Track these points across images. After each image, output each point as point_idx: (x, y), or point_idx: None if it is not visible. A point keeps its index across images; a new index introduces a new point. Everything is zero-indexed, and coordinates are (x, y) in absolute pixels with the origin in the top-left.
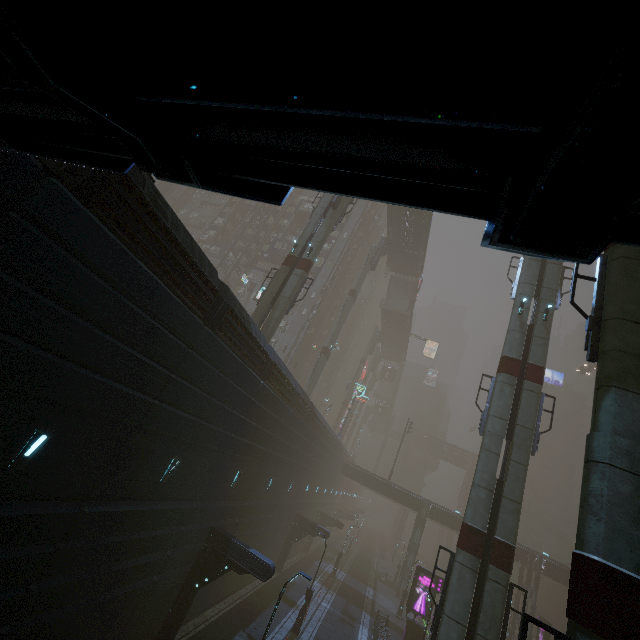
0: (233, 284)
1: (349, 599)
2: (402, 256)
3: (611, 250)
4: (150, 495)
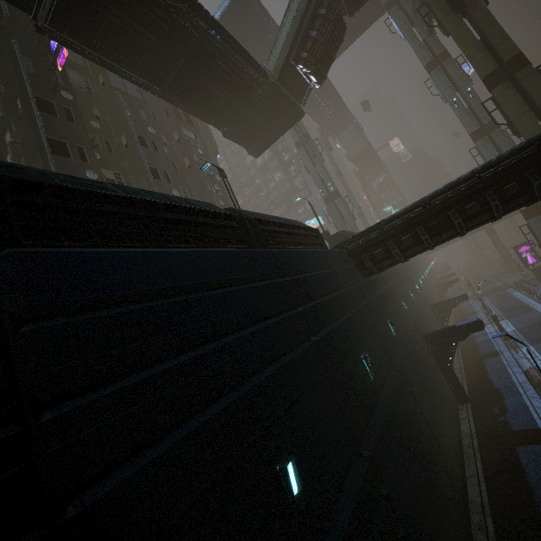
0: None
1: (494, 293)
2: (336, 124)
3: (492, 93)
4: (416, 306)
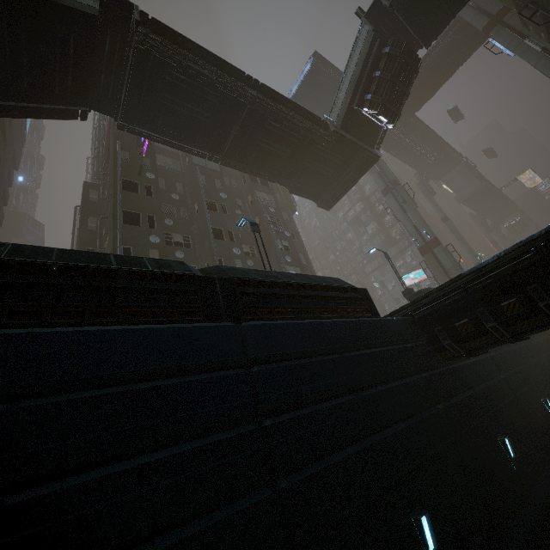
0: (371, 294)
1: None
2: (438, 166)
3: None
4: None
